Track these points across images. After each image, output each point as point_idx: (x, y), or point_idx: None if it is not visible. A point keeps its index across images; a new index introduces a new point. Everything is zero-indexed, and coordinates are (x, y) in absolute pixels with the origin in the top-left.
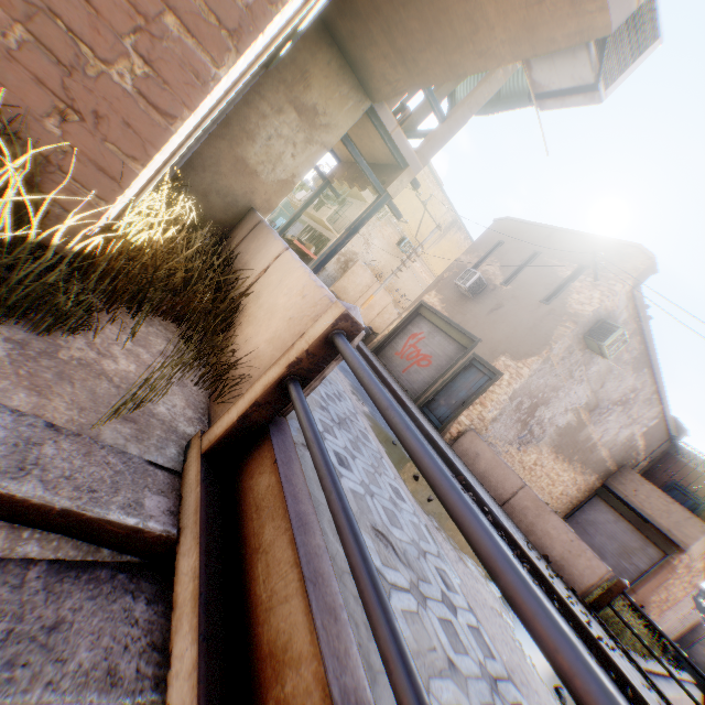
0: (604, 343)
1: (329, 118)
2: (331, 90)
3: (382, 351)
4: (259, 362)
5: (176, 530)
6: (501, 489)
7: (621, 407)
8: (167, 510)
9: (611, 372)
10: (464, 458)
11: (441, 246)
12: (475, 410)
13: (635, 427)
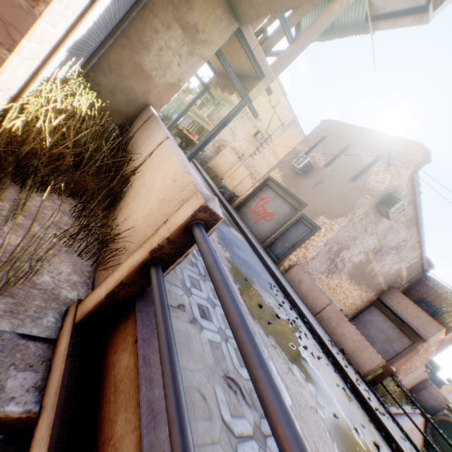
0: (390, 210)
1: (207, 36)
2: (208, 13)
3: (241, 209)
4: (135, 236)
5: (40, 406)
6: (315, 305)
7: (395, 250)
8: (33, 385)
9: (392, 229)
10: (292, 283)
11: (283, 138)
12: (301, 251)
13: (402, 264)
